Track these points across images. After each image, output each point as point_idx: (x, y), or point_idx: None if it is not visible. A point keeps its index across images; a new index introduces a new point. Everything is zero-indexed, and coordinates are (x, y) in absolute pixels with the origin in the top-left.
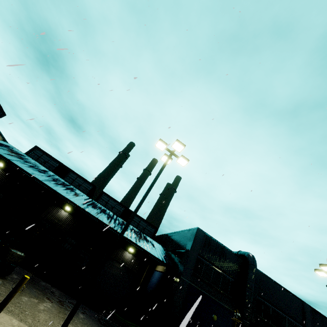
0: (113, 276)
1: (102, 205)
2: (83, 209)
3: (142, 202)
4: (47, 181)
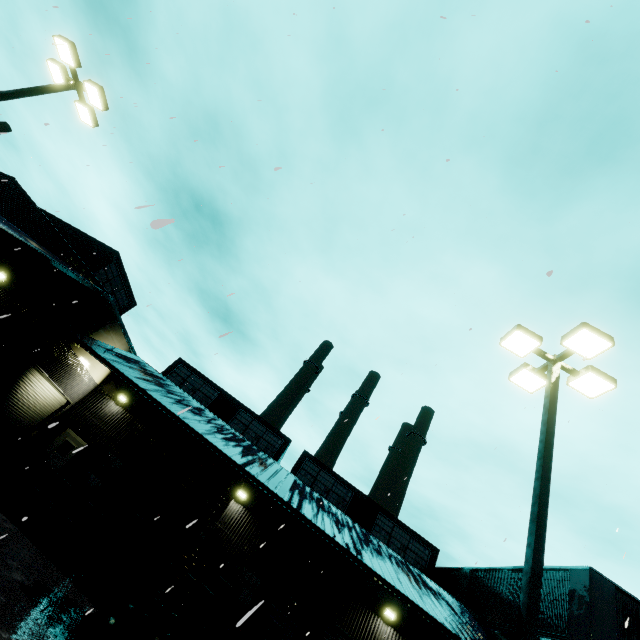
0: None
1: (306, 484)
2: (288, 504)
3: (543, 523)
4: (211, 435)
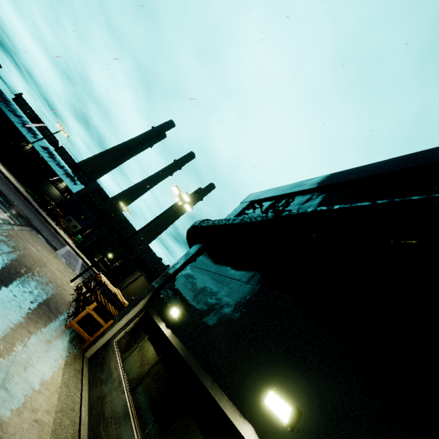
0: (48, 191)
1: (59, 154)
2: (32, 144)
3: (37, 141)
4: (17, 123)
